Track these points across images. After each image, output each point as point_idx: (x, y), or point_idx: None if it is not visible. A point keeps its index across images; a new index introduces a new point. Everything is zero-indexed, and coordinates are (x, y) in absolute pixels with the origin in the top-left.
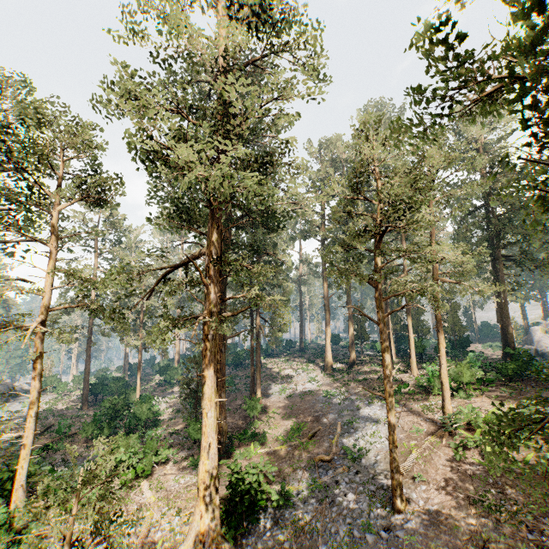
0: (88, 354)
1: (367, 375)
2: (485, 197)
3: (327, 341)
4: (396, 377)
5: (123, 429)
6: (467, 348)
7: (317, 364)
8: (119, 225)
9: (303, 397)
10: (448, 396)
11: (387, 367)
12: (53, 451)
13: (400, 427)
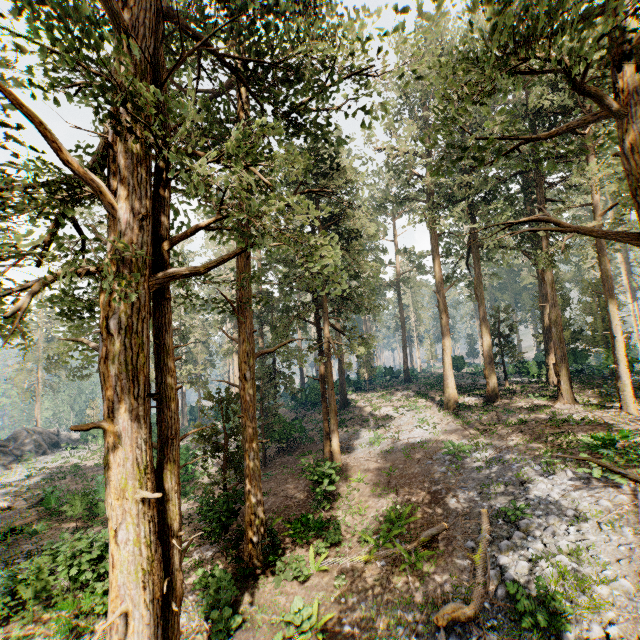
0: None
1: (524, 413)
2: None
3: (445, 361)
4: (588, 416)
5: None
6: None
7: (432, 398)
8: None
9: (409, 453)
10: None
11: None
12: (26, 537)
13: None
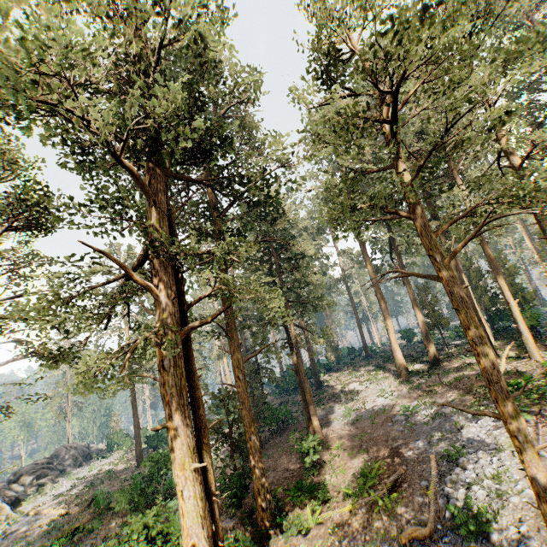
0: (134, 406)
1: (459, 372)
2: None
3: (391, 338)
4: (506, 367)
5: (161, 493)
6: None
7: (388, 369)
8: None
9: (374, 419)
10: None
11: (487, 355)
12: (86, 533)
13: (545, 457)
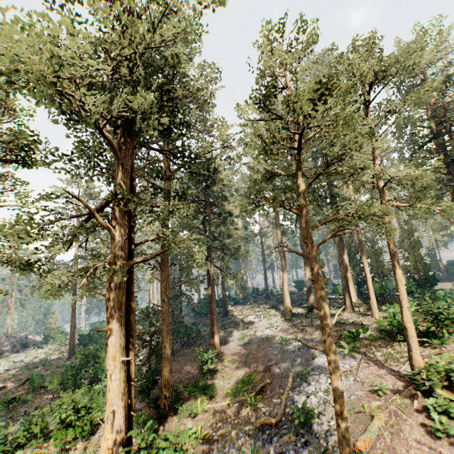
0: (73, 309)
1: None
2: (437, 127)
3: (284, 287)
4: (356, 320)
5: (87, 380)
6: (435, 287)
7: (279, 309)
8: (95, 195)
9: (260, 344)
10: (415, 345)
11: (325, 312)
12: (21, 403)
13: (359, 382)
